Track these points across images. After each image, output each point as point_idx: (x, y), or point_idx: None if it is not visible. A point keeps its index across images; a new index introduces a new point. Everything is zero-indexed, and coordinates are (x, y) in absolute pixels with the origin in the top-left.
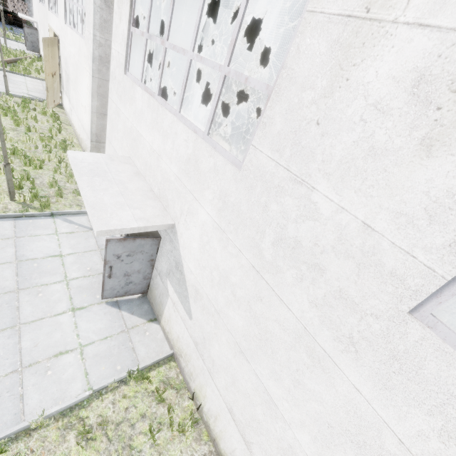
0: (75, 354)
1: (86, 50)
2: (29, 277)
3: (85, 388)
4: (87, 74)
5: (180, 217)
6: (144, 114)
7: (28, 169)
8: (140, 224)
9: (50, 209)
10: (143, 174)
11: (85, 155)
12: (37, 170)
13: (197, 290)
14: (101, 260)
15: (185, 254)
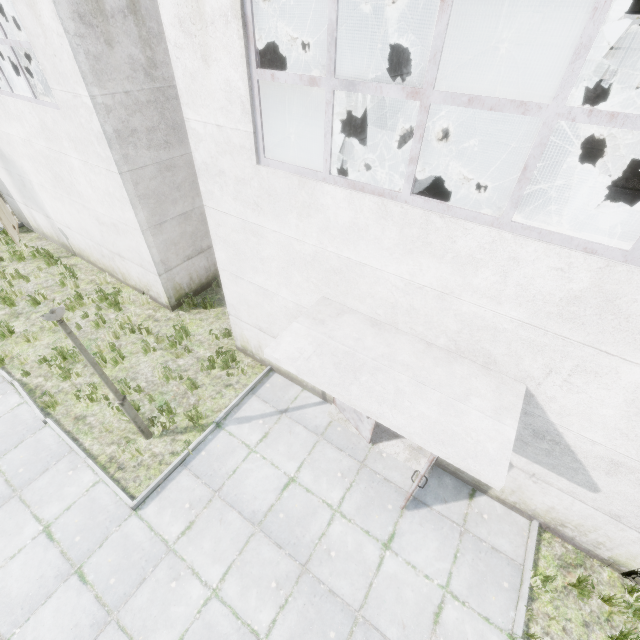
0: (450, 604)
1: (74, 128)
2: (295, 539)
3: (504, 639)
4: (97, 171)
5: (546, 377)
6: (366, 231)
7: (109, 372)
8: (512, 424)
9: (207, 418)
10: (385, 320)
11: (291, 342)
12: (120, 365)
13: (616, 463)
14: (338, 451)
15: (570, 422)
